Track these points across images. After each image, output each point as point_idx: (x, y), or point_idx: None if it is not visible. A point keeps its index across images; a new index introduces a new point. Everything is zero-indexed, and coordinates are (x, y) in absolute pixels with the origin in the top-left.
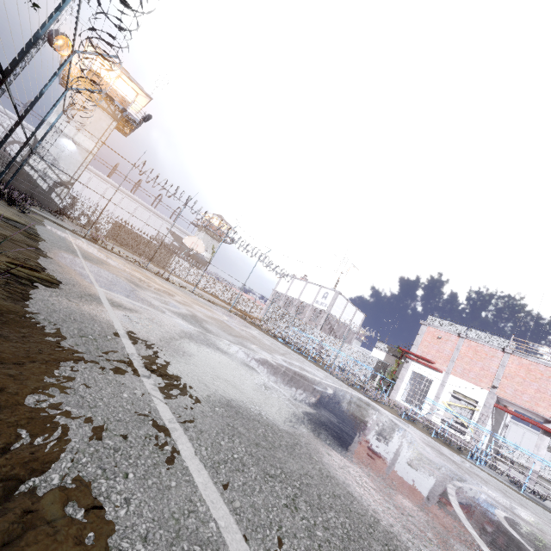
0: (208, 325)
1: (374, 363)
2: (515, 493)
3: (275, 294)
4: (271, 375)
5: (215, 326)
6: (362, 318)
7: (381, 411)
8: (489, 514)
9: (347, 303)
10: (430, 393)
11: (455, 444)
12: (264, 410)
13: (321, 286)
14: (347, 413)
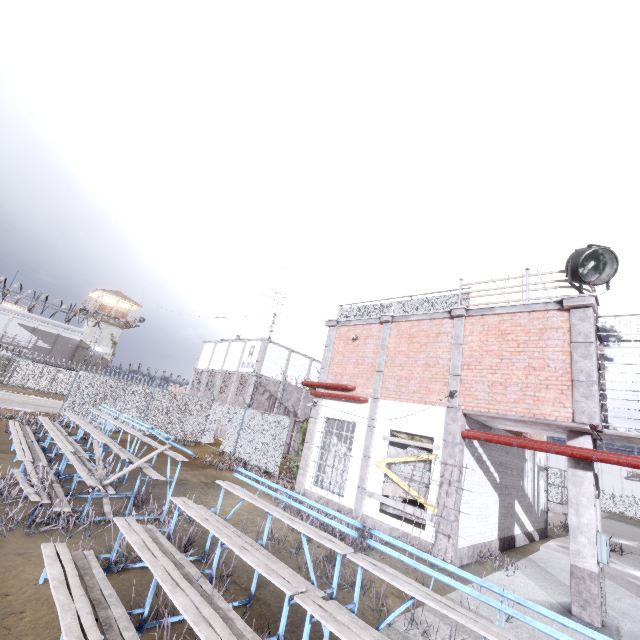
0: None
1: (286, 428)
2: None
3: (197, 373)
4: None
5: None
6: None
7: None
8: None
9: (289, 354)
10: (355, 453)
11: None
12: None
13: (245, 339)
14: None
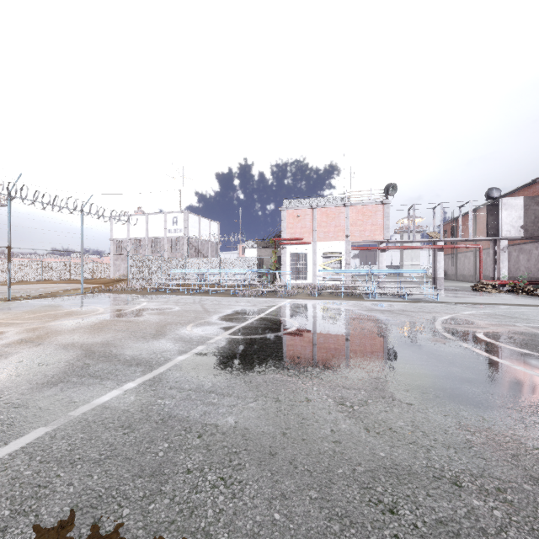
0: (125, 350)
1: (256, 263)
2: (415, 305)
3: (116, 242)
4: (290, 366)
5: (128, 341)
6: (217, 227)
7: (314, 305)
8: (500, 348)
9: (199, 219)
10: (309, 264)
11: (356, 293)
12: (457, 469)
13: (165, 212)
14: (348, 339)
